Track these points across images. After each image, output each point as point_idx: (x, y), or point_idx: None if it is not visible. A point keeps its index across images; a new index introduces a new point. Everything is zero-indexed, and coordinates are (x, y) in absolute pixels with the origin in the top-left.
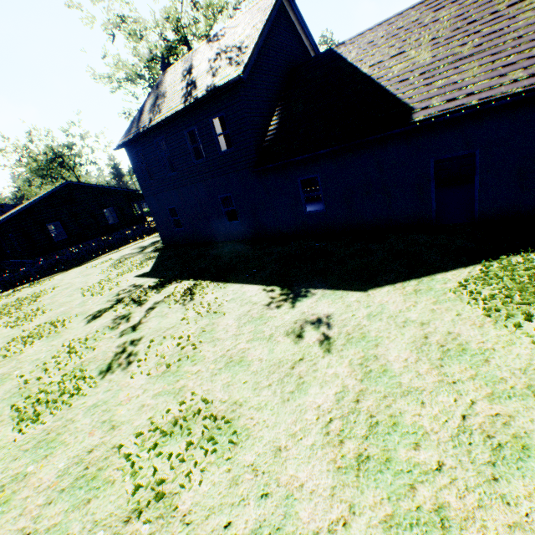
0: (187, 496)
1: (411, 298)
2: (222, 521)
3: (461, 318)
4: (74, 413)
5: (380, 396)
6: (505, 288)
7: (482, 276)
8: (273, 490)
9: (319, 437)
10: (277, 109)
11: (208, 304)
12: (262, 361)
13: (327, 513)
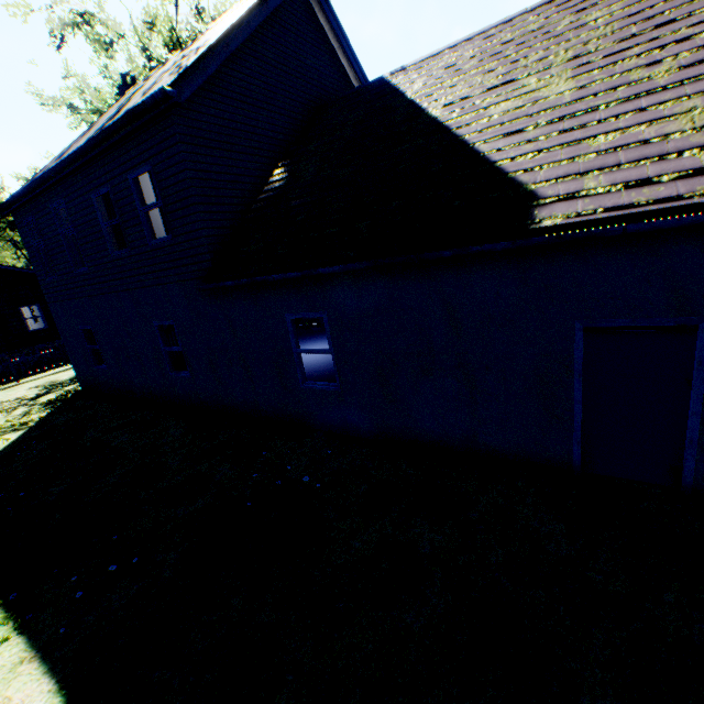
0: None
1: None
2: None
3: None
4: None
5: None
6: None
7: None
8: None
9: None
10: (275, 171)
11: None
12: None
13: None
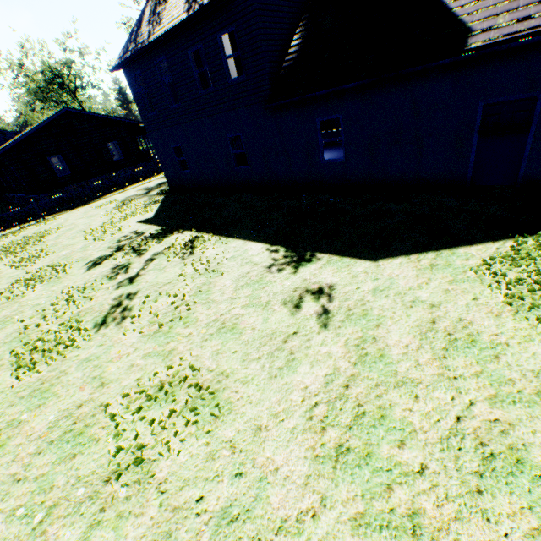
0: (165, 464)
1: (425, 273)
2: (195, 494)
3: (478, 304)
4: (68, 365)
5: (372, 384)
6: (536, 272)
7: (512, 254)
8: (248, 470)
9: (302, 421)
10: (300, 24)
11: (207, 261)
12: (254, 331)
13: (298, 502)
